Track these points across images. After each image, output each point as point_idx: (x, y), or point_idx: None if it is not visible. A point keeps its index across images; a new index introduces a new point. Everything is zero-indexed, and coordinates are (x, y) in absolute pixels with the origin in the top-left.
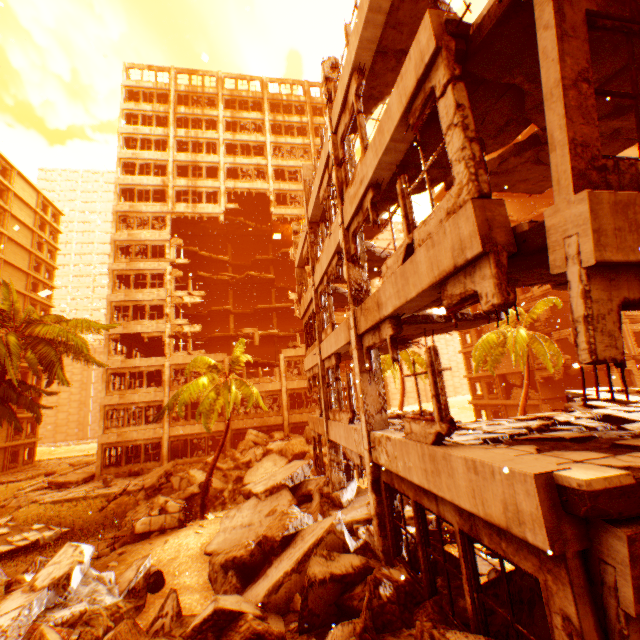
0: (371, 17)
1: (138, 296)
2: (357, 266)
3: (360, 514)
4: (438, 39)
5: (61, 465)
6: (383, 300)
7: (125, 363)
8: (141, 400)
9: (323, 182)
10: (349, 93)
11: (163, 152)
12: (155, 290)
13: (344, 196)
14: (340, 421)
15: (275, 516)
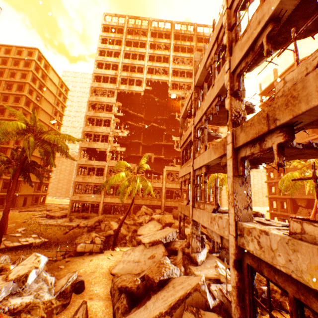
0: None
1: (97, 130)
2: (237, 99)
3: (211, 273)
4: None
5: (55, 207)
6: (276, 111)
7: (87, 162)
8: (92, 182)
9: (211, 53)
10: None
11: (117, 58)
12: (105, 127)
13: (232, 50)
14: (204, 209)
15: (153, 260)
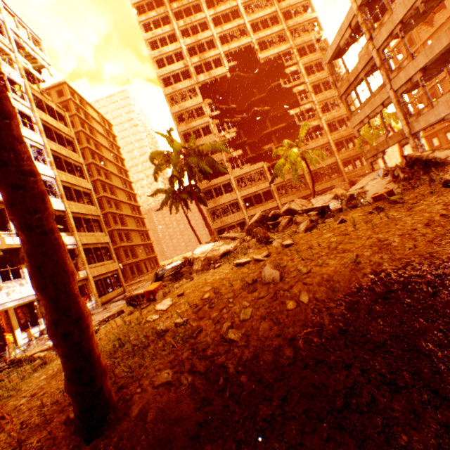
0: None
1: (199, 144)
2: None
3: None
4: None
5: None
6: None
7: (208, 184)
8: (225, 202)
9: None
10: None
11: (175, 43)
12: (207, 137)
13: None
14: (432, 108)
15: None
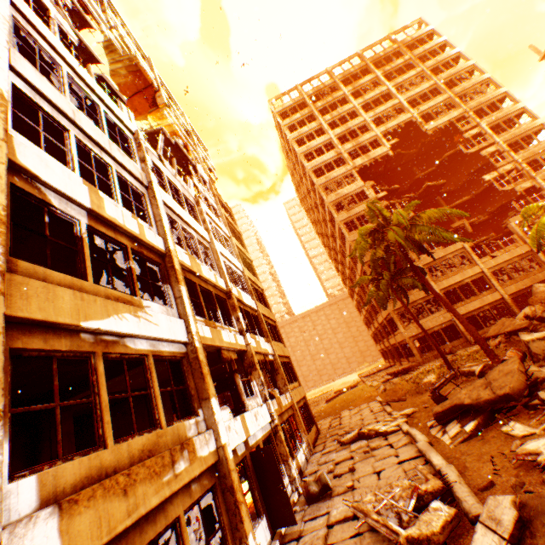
0: None
1: None
2: None
3: None
4: None
5: (330, 394)
6: None
7: None
8: (416, 298)
9: None
10: None
11: (323, 136)
12: None
13: None
14: None
15: None
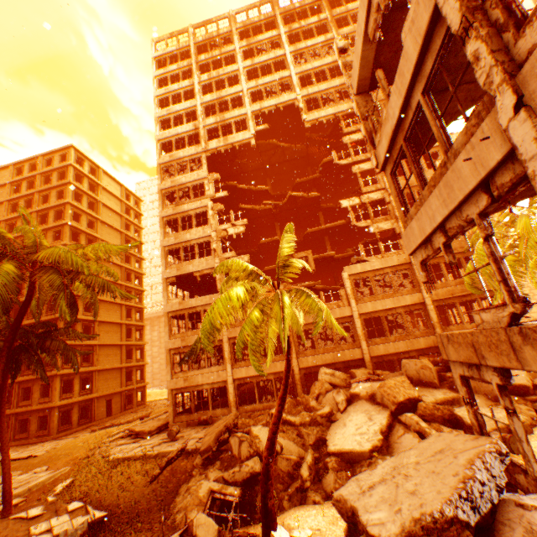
0: None
1: (186, 237)
2: None
3: None
4: None
5: (161, 406)
6: None
7: (182, 305)
8: None
9: None
10: None
11: (191, 100)
12: (200, 228)
13: None
14: None
15: None
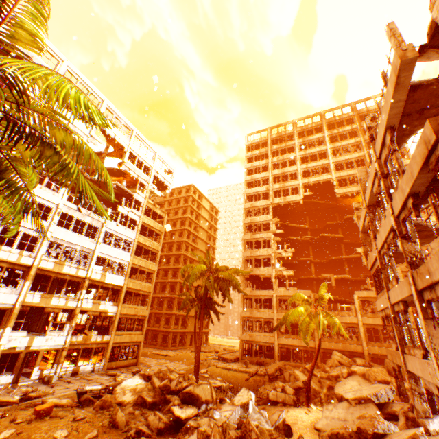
0: (393, 106)
1: (256, 253)
2: (409, 241)
3: None
4: (436, 133)
5: (219, 348)
6: (431, 269)
7: (251, 292)
8: (260, 316)
9: (374, 183)
10: (385, 139)
11: (265, 172)
12: (265, 249)
13: (391, 196)
14: (414, 355)
15: None
